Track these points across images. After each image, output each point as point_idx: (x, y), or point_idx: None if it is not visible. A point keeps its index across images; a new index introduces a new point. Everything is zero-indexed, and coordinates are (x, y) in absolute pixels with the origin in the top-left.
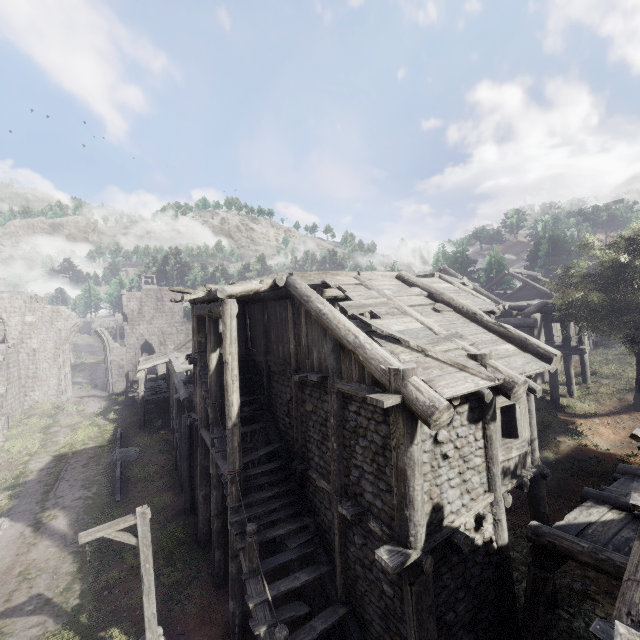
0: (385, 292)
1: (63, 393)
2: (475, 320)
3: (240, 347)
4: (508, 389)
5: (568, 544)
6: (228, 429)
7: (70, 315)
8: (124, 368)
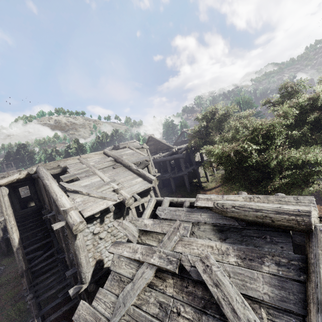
0: (89, 164)
1: None
2: (130, 169)
3: (35, 202)
4: (124, 202)
5: None
6: (14, 252)
7: None
8: None
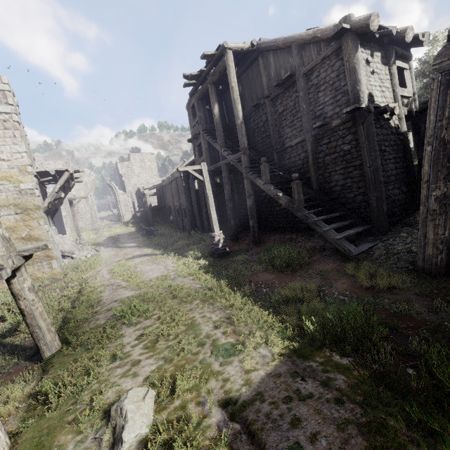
0: None
1: (95, 222)
2: None
3: (222, 122)
4: (403, 33)
5: None
6: (238, 125)
7: (90, 173)
8: (128, 206)
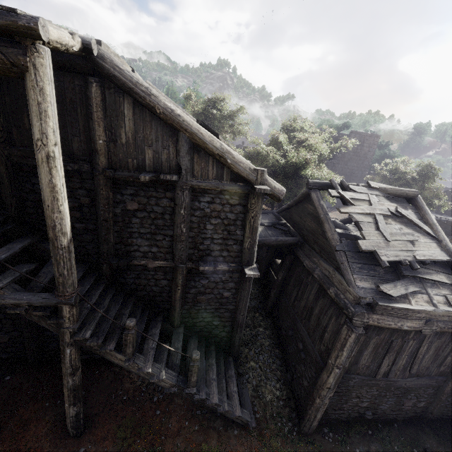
0: None
1: None
2: None
3: None
4: None
5: (269, 241)
6: (63, 248)
7: None
8: None
